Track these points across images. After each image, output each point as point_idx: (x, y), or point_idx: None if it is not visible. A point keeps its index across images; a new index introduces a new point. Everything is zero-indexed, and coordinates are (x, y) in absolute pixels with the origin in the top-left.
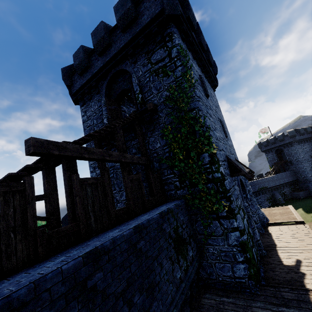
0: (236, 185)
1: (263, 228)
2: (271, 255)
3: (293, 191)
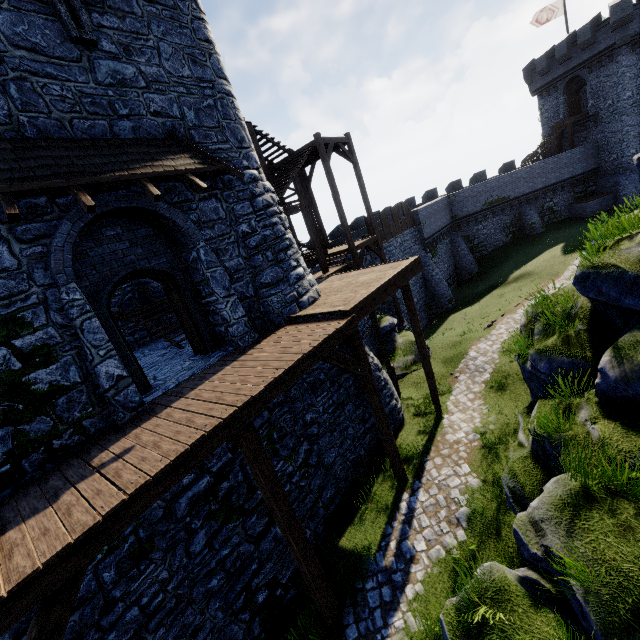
0: (1, 243)
1: (270, 331)
2: (130, 425)
3: (578, 200)
